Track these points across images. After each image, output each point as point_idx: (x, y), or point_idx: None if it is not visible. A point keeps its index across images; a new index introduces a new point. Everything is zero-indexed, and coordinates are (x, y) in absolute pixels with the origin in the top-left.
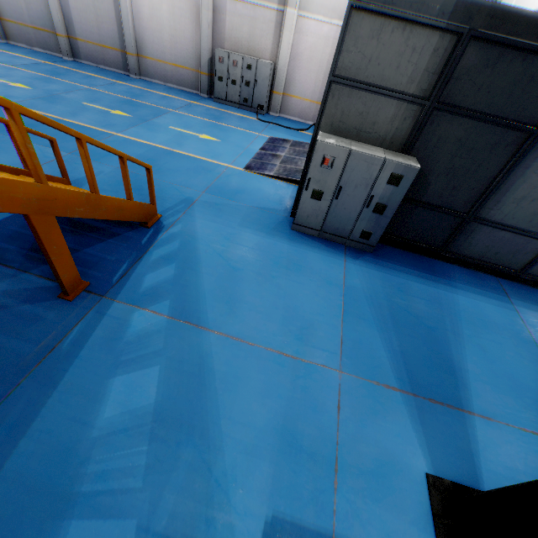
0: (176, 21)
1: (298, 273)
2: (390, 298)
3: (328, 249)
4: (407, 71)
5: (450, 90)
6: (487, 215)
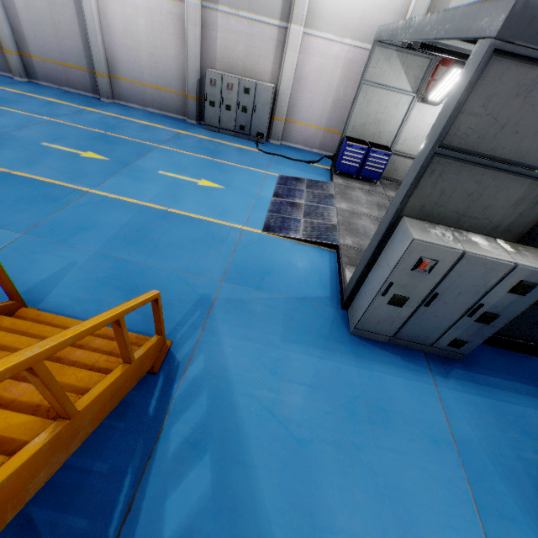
0: (156, 37)
1: (387, 429)
2: (519, 454)
3: (407, 364)
4: None
5: None
6: None
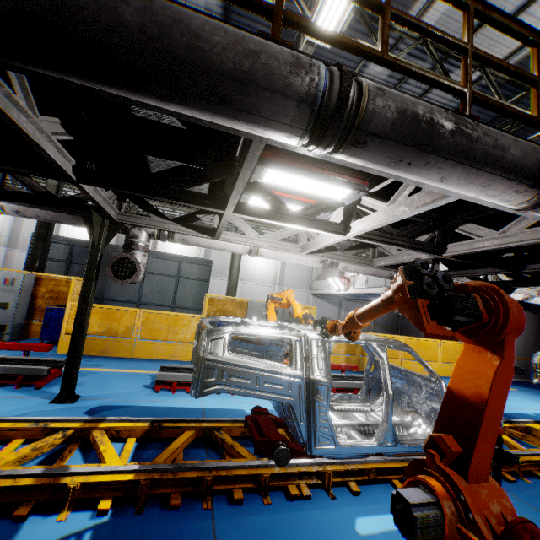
0: None
1: None
2: None
3: None
4: (57, 254)
5: (74, 258)
6: (108, 297)
